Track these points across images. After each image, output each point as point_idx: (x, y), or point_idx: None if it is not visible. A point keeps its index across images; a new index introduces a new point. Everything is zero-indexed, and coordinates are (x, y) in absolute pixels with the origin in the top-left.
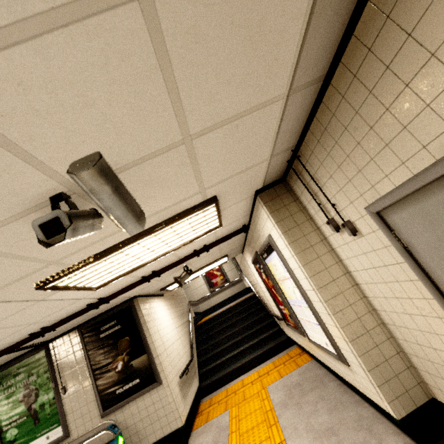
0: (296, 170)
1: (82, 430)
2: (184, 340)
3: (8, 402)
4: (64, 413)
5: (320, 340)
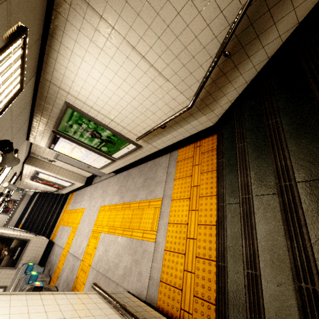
0: (32, 154)
1: (11, 280)
2: (22, 233)
3: None
4: None
5: (68, 184)
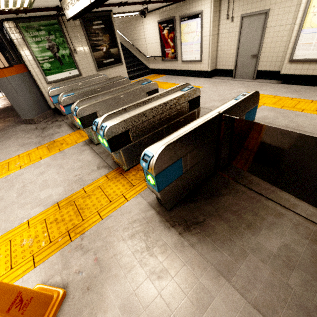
0: None
1: (88, 74)
2: None
3: (38, 47)
4: (77, 64)
5: (191, 58)
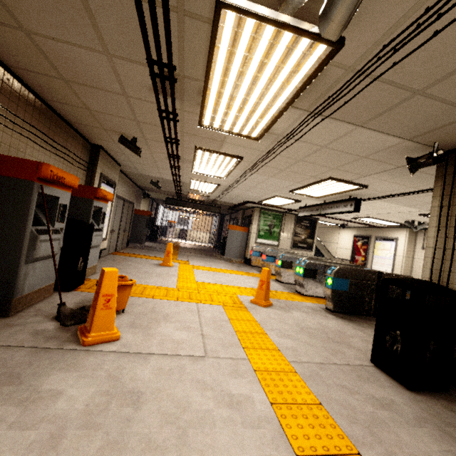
0: (425, 231)
1: (283, 248)
2: None
3: (264, 223)
4: (279, 239)
5: (382, 269)
